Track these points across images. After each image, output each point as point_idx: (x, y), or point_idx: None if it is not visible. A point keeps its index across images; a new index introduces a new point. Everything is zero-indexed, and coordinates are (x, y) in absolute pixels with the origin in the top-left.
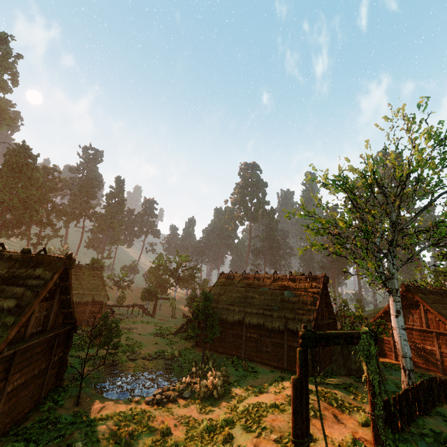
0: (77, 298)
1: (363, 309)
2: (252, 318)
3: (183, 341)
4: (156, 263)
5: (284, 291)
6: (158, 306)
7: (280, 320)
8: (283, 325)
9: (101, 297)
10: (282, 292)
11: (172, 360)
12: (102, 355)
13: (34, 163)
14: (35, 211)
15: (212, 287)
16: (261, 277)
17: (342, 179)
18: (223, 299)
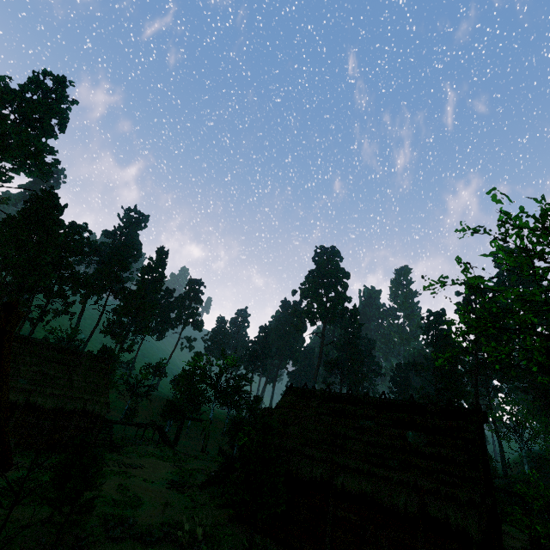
0: (58, 403)
1: (495, 472)
2: (348, 479)
3: (214, 505)
4: (191, 364)
5: (406, 431)
6: (185, 430)
7: (407, 493)
8: (415, 505)
9: (97, 406)
10: (402, 433)
11: (188, 549)
12: (59, 522)
13: (58, 215)
14: (45, 275)
15: (274, 408)
16: (358, 400)
17: (532, 230)
18: (293, 433)
